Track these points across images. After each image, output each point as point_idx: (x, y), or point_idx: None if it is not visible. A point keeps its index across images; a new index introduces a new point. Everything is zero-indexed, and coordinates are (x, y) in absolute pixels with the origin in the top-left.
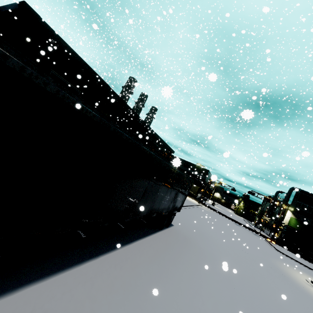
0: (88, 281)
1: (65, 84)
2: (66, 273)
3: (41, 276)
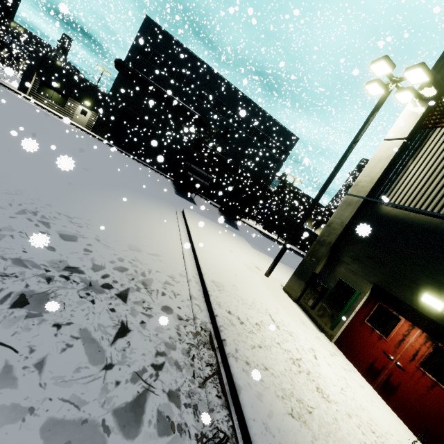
0: (298, 256)
1: (291, 203)
2: (294, 253)
3: (291, 251)
